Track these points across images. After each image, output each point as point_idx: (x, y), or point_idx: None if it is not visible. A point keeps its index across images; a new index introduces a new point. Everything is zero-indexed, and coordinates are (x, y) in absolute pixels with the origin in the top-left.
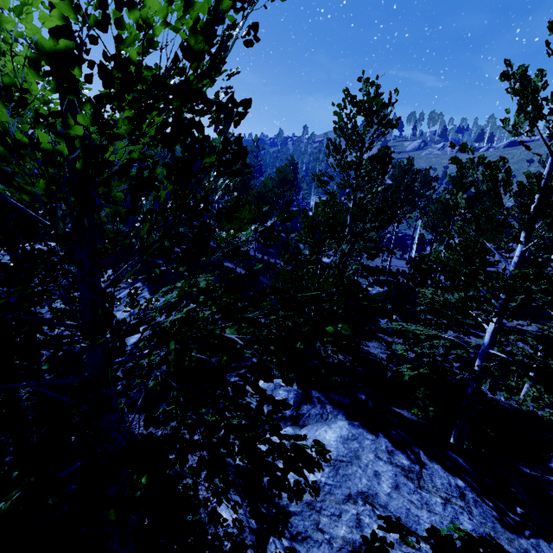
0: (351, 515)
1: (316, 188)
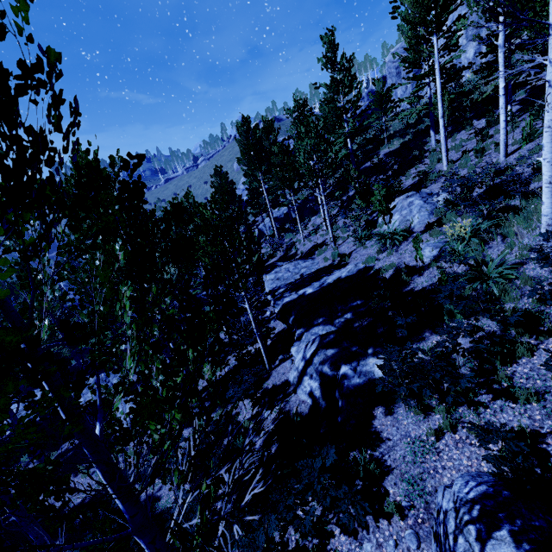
0: None
1: None
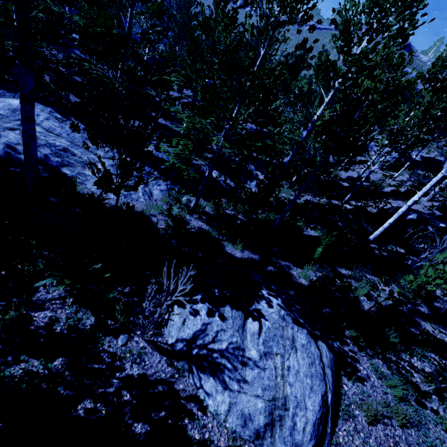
0: (16, 123)
1: None
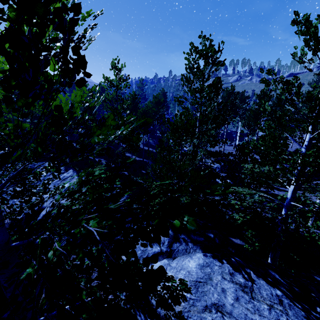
0: None
1: (178, 107)
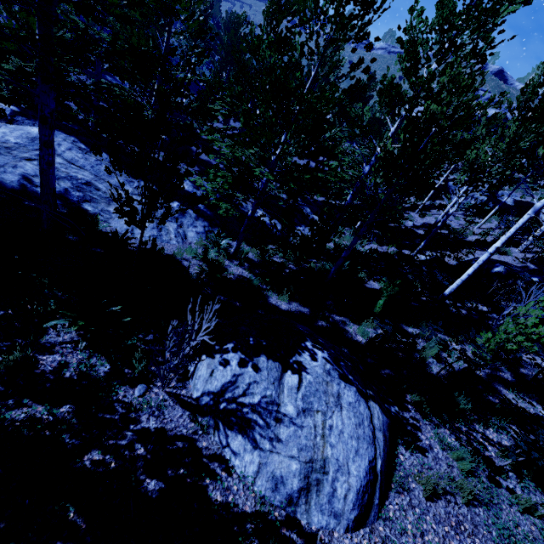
0: (35, 153)
1: None
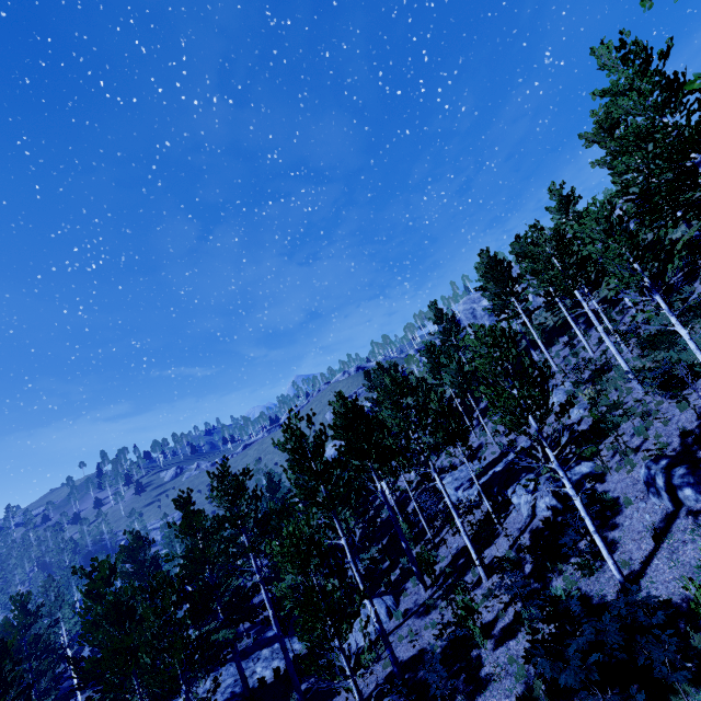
0: None
1: (79, 584)
